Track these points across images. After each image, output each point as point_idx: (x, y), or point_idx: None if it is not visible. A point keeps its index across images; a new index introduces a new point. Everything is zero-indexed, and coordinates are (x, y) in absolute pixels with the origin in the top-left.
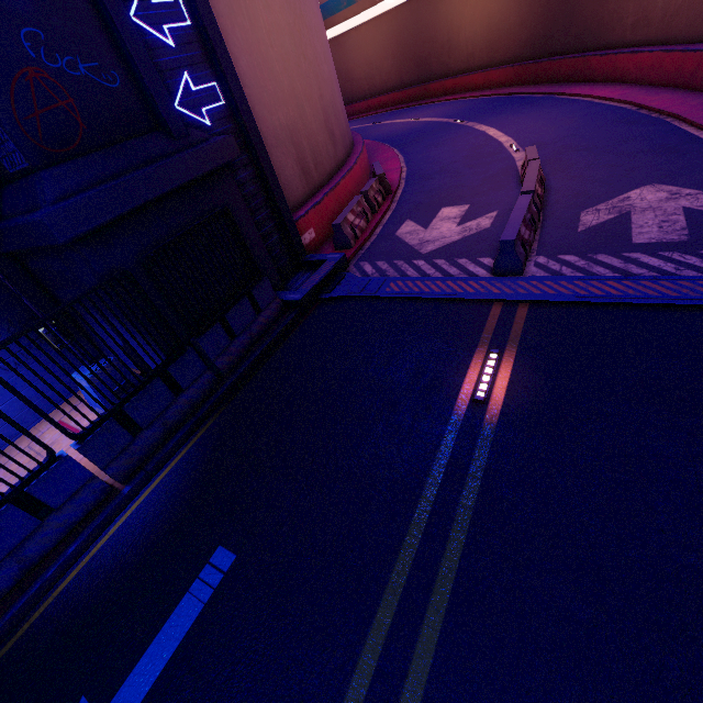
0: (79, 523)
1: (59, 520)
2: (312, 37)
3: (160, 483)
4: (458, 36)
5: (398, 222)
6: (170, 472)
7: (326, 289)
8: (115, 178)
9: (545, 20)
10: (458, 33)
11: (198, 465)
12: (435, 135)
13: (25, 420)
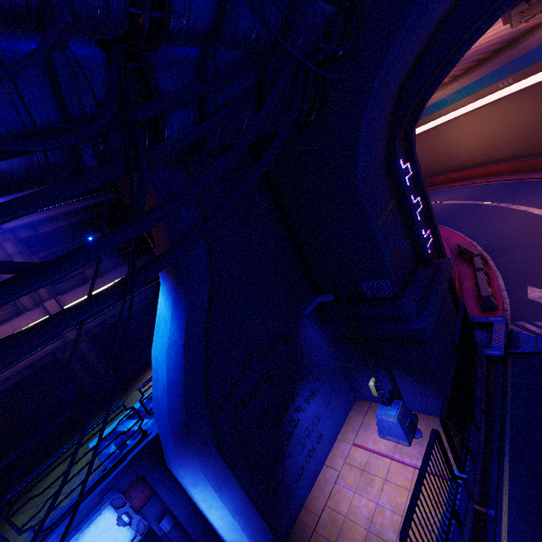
0: (472, 538)
1: (467, 534)
2: None
3: (511, 509)
4: (456, 150)
5: (519, 288)
6: (511, 500)
7: (512, 345)
8: (426, 296)
9: (539, 135)
10: (456, 148)
11: (535, 496)
12: (475, 215)
13: (330, 441)
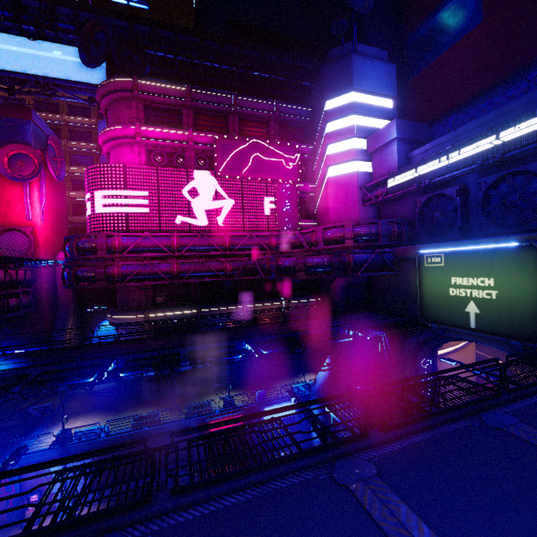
0: None
1: None
2: (466, 363)
3: None
4: None
5: None
6: None
7: None
8: None
9: None
10: None
11: None
12: None
13: None
